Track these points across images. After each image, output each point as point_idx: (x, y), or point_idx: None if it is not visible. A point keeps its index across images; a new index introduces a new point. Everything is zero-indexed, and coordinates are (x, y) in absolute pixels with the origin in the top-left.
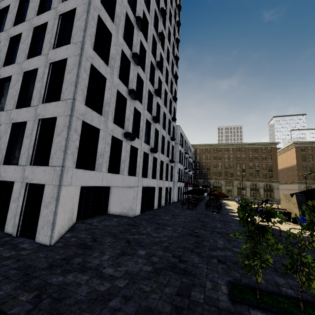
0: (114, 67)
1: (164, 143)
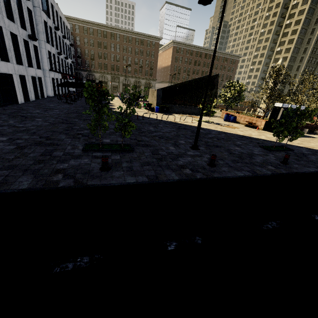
0: None
1: (10, 1)
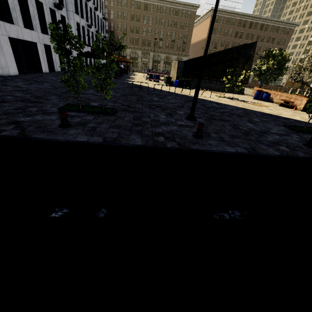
0: None
1: None
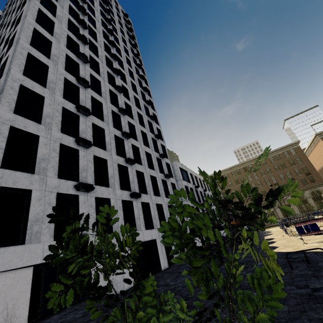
0: (53, 123)
1: (157, 184)
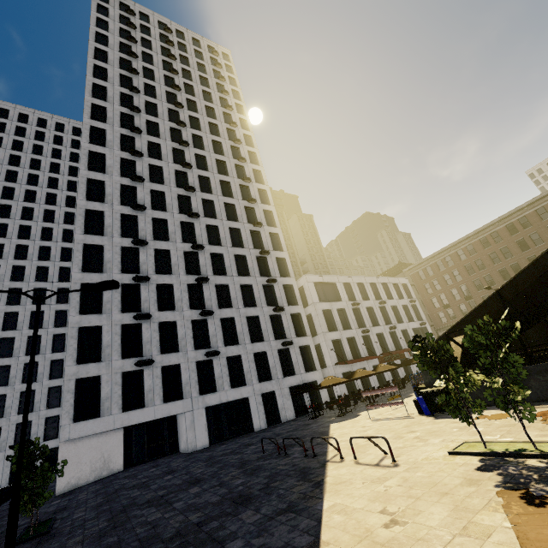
0: (113, 307)
1: (260, 325)
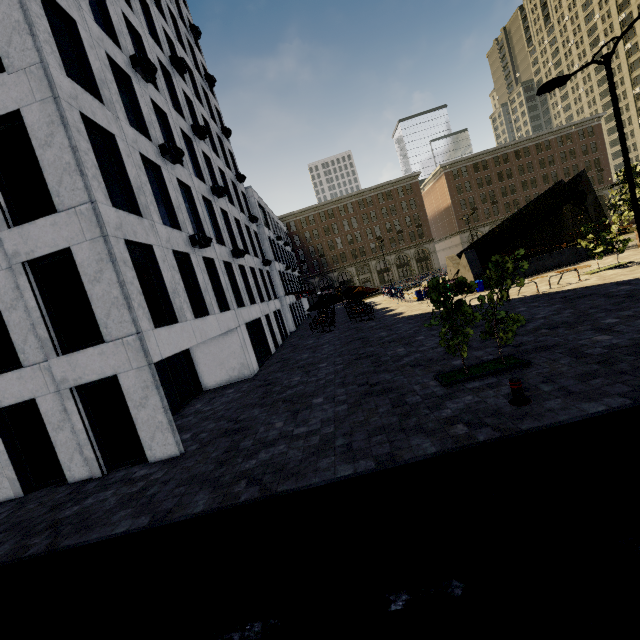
0: (113, 101)
1: (243, 233)
